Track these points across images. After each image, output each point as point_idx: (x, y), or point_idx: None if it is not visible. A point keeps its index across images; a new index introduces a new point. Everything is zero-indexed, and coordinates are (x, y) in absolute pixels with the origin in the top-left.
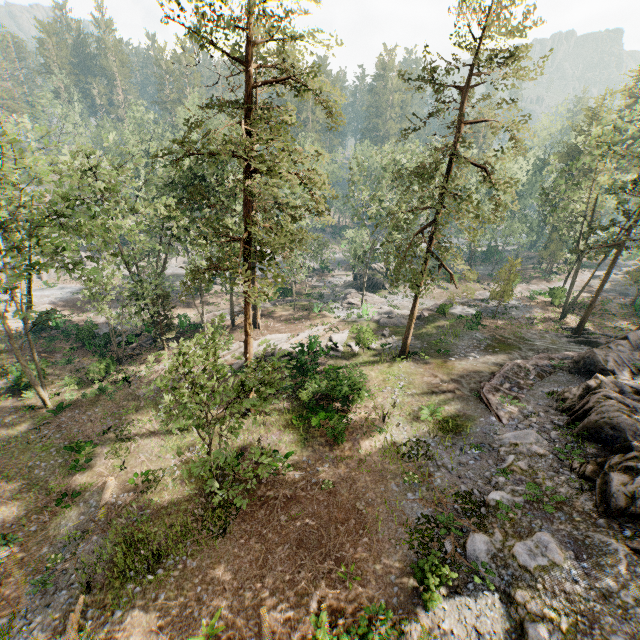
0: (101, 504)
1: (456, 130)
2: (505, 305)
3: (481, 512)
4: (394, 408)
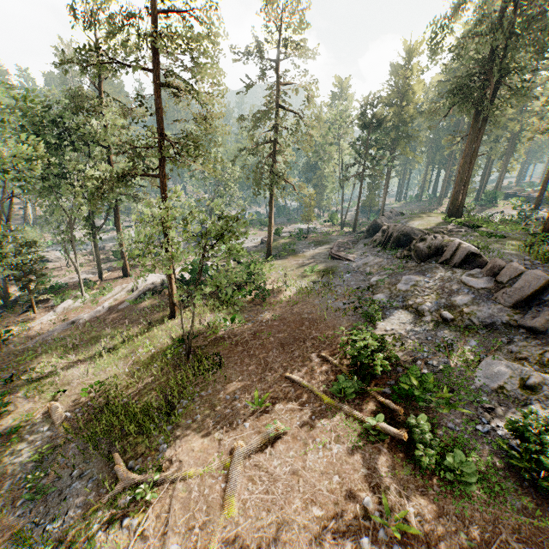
0: (56, 425)
1: (278, 89)
2: (309, 229)
3: (370, 290)
4: (286, 278)
